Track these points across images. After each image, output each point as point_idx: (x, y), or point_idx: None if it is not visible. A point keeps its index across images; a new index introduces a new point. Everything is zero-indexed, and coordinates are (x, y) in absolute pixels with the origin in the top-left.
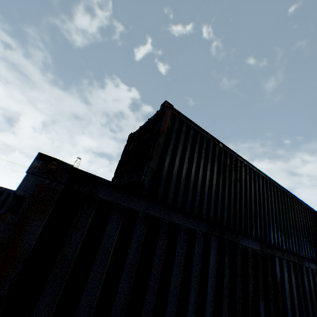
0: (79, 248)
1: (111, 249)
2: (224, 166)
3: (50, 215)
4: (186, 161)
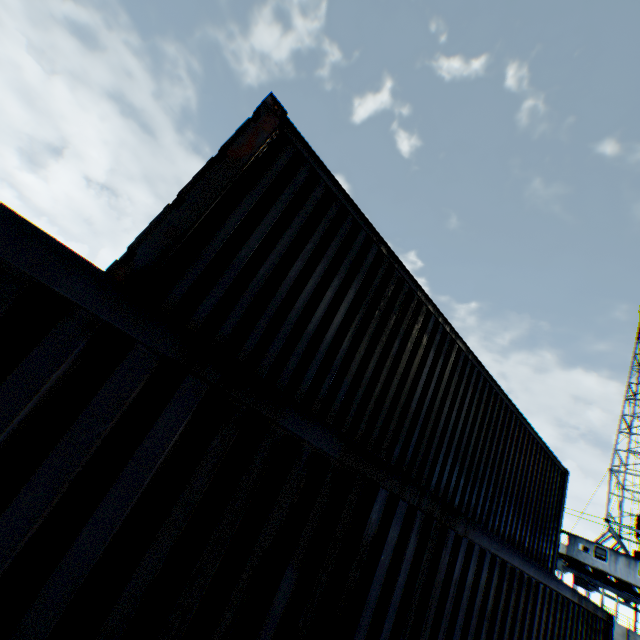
0: None
1: None
2: (375, 296)
3: None
4: (281, 248)
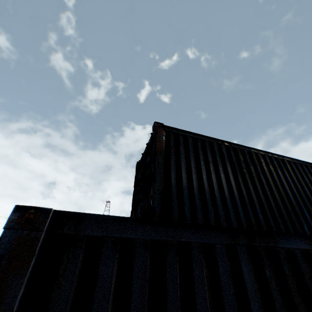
0: (72, 300)
1: (109, 294)
2: (238, 164)
3: (34, 269)
4: (194, 170)
